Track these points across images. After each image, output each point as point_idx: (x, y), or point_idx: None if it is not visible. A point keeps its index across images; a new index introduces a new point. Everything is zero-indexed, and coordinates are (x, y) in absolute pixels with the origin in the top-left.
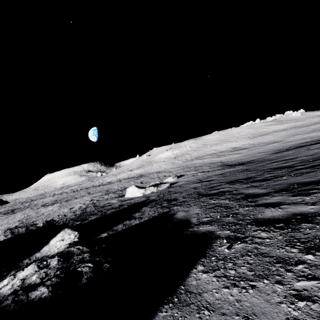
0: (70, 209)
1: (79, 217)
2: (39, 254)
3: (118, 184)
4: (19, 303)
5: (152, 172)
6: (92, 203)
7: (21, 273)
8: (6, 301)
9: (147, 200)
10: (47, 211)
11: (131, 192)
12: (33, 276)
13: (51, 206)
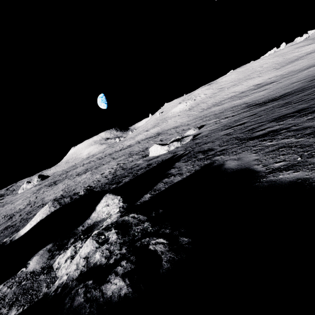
0: (102, 175)
1: (112, 181)
2: (89, 220)
3: (138, 145)
4: (95, 304)
5: (169, 129)
6: (119, 167)
7: (82, 250)
8: (77, 297)
9: (175, 155)
10: (82, 179)
11: (155, 150)
12: (95, 254)
13: (84, 175)
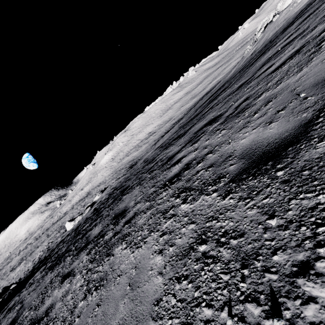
0: (33, 262)
1: (33, 268)
2: None
3: (70, 213)
4: None
5: (95, 186)
6: (47, 247)
7: None
8: None
9: (67, 235)
10: (16, 274)
11: (67, 227)
12: None
13: (18, 267)
